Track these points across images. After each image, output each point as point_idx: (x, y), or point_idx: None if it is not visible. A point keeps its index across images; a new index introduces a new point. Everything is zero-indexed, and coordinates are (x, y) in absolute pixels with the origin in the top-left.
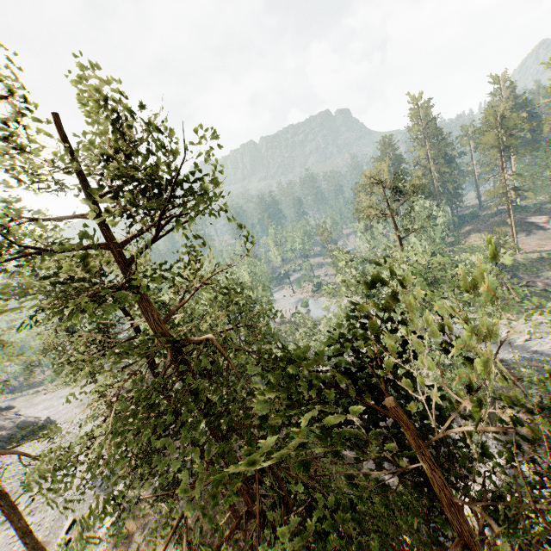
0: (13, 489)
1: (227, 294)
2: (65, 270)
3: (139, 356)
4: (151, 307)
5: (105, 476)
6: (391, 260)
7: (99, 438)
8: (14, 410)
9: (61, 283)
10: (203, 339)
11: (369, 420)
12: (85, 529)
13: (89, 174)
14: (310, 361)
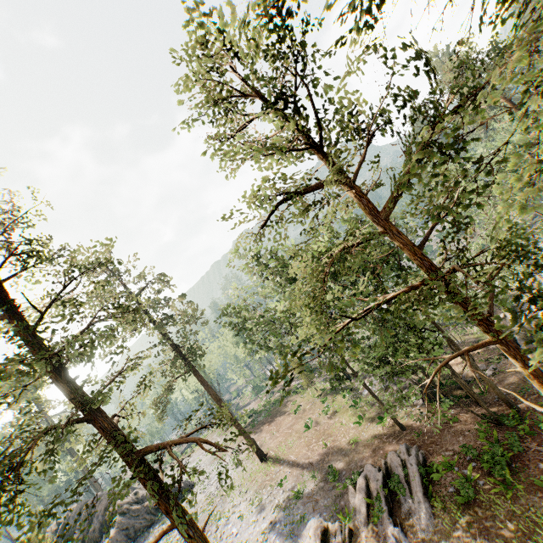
0: None
1: None
2: None
3: None
4: None
5: None
6: None
7: None
8: None
9: None
10: None
11: None
12: None
13: None
14: None
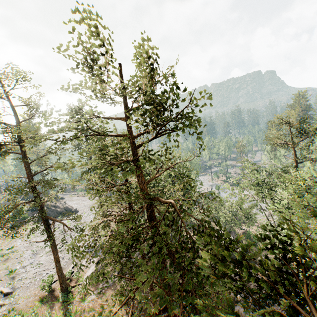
0: (56, 237)
1: (184, 177)
2: (111, 150)
3: (133, 203)
4: (141, 174)
5: (101, 258)
6: (290, 176)
7: (101, 236)
8: (64, 200)
9: (106, 154)
10: (166, 202)
11: (289, 311)
12: (80, 270)
13: (129, 98)
14: (254, 254)
